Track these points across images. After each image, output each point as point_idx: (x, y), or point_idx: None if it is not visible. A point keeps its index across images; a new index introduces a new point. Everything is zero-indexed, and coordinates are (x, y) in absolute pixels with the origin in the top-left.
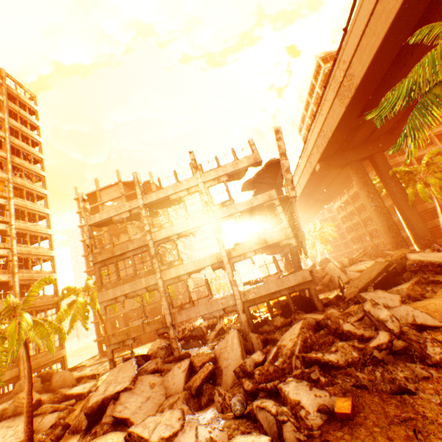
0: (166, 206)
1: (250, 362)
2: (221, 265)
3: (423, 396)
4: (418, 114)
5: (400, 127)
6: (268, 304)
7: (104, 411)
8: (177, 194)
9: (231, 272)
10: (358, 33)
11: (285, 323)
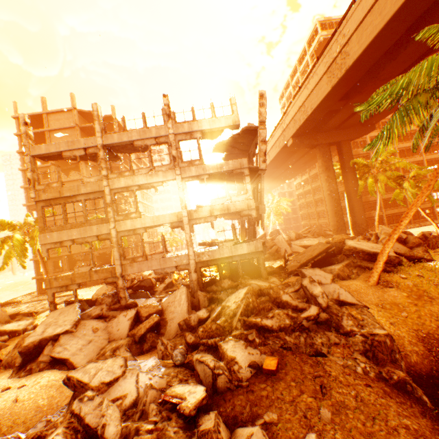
0: (129, 152)
1: (195, 318)
2: (180, 225)
3: (331, 359)
4: (399, 117)
5: (371, 120)
6: (220, 268)
7: (41, 350)
8: (143, 141)
9: (190, 233)
10: (366, 7)
11: (232, 286)
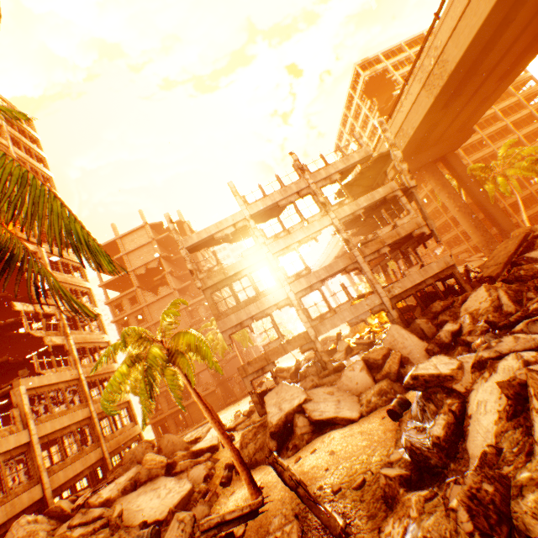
0: (264, 220)
1: (445, 334)
2: (355, 266)
3: None
4: None
5: (469, 124)
6: (416, 297)
7: (289, 428)
8: (286, 199)
9: (370, 271)
10: (456, 15)
11: (447, 305)
